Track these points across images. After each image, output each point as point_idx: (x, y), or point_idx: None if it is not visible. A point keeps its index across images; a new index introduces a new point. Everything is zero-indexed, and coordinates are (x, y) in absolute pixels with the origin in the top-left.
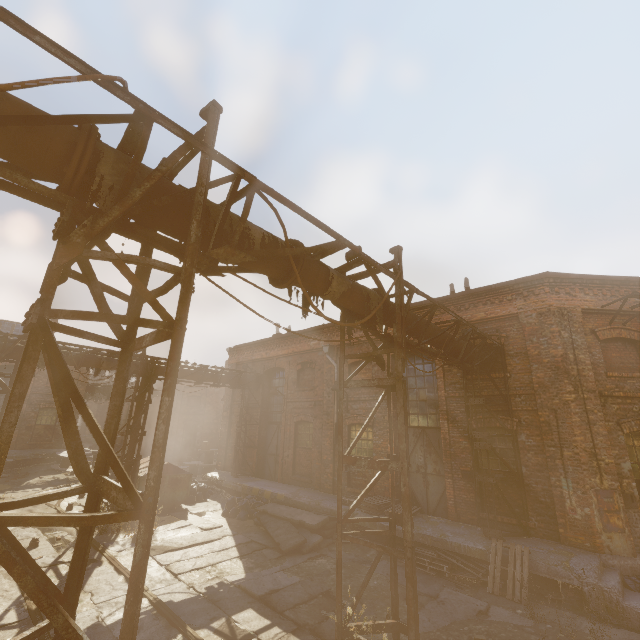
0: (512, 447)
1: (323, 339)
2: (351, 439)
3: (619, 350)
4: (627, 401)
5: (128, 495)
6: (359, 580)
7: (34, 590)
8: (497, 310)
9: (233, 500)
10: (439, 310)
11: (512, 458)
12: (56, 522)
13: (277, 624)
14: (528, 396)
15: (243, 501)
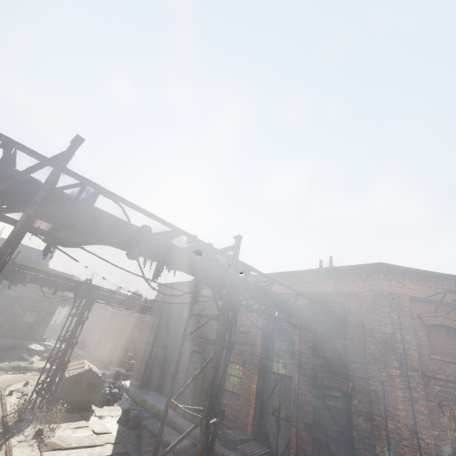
0: (347, 409)
1: None
2: (227, 374)
3: (443, 336)
4: (449, 384)
5: None
6: None
7: None
8: (343, 287)
9: (128, 410)
10: (302, 280)
11: (346, 419)
12: None
13: None
14: (362, 364)
15: (135, 412)
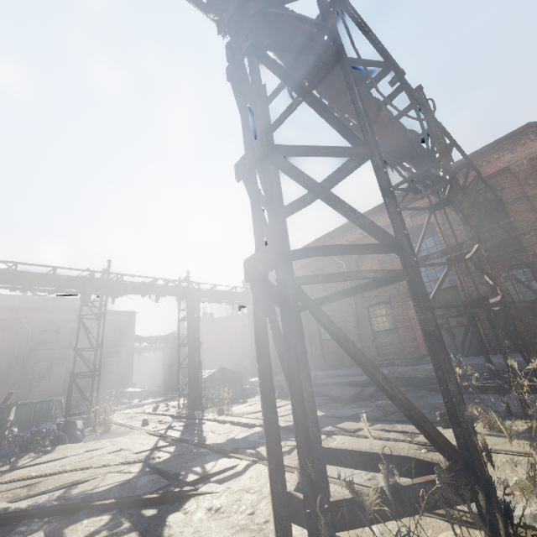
0: (532, 278)
1: None
2: (371, 318)
3: None
4: None
5: (356, 141)
6: (425, 402)
7: (322, 188)
8: (487, 170)
9: (282, 385)
10: None
11: (534, 287)
12: (319, 149)
13: (377, 423)
14: None
15: None
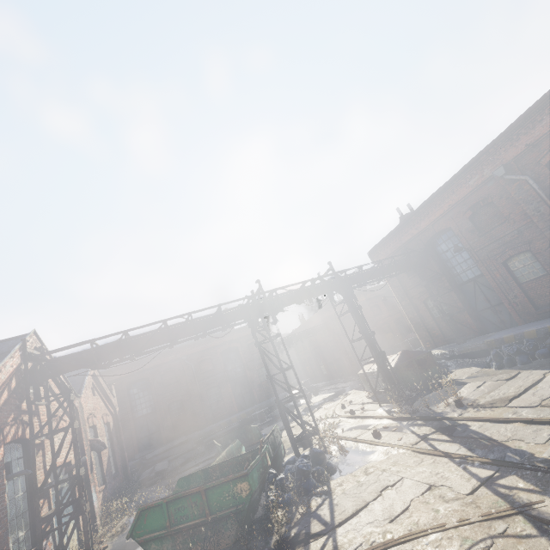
0: None
1: (485, 168)
2: None
3: None
4: None
5: None
6: None
7: None
8: None
9: (498, 352)
10: None
11: None
12: None
13: None
14: None
15: (512, 348)
